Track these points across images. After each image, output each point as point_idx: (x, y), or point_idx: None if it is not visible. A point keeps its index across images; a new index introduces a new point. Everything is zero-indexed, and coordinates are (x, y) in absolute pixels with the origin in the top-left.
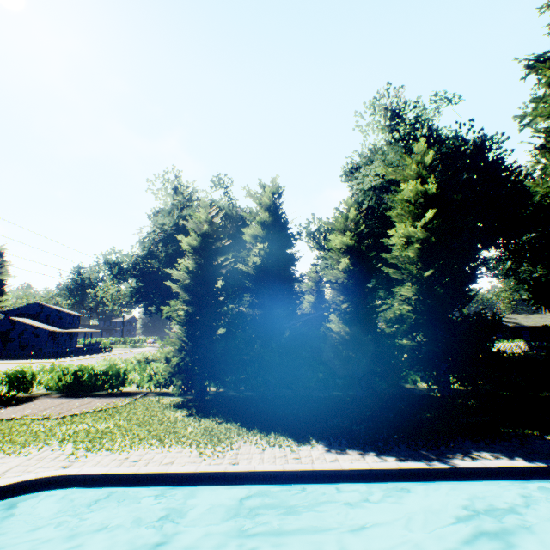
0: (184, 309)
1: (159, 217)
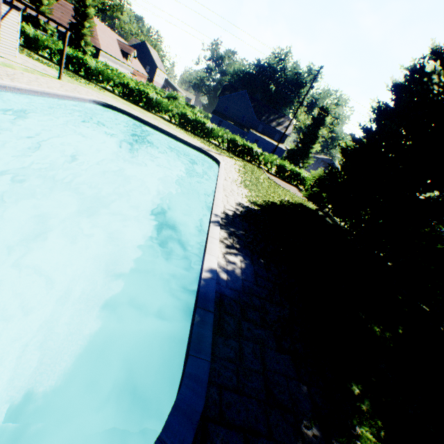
0: (356, 148)
1: None
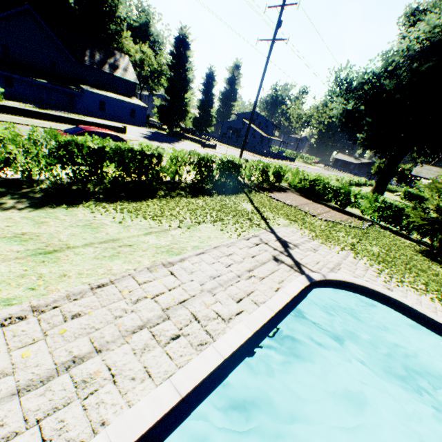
0: None
1: (441, 14)
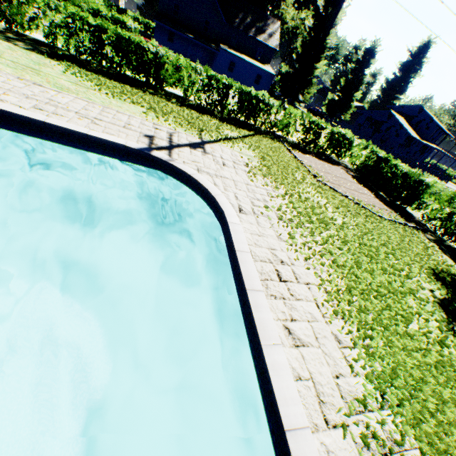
0: None
1: None
